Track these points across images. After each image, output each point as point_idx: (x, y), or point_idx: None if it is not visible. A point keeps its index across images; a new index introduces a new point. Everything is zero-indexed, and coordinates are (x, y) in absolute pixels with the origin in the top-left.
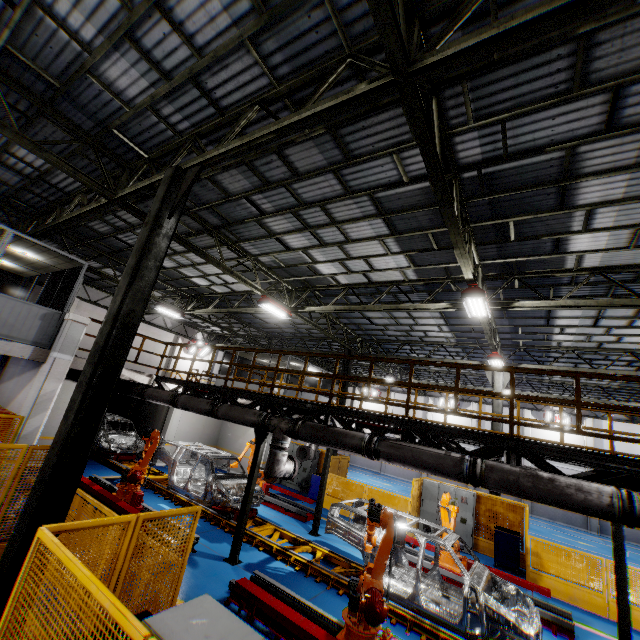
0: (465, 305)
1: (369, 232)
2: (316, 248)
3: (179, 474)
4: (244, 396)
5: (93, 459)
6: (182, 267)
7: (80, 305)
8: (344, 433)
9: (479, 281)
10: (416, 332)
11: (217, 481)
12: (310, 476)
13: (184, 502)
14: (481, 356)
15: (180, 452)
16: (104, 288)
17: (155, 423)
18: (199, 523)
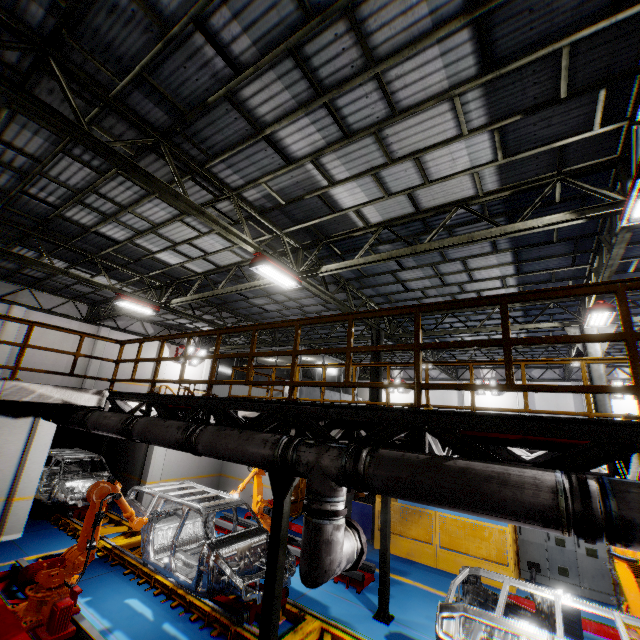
0: (635, 190)
1: (436, 80)
2: (335, 147)
3: (160, 538)
4: (242, 408)
5: (47, 519)
6: (138, 235)
7: (29, 315)
8: (491, 475)
9: (635, 156)
10: (466, 294)
11: (215, 553)
12: (348, 501)
13: (168, 589)
14: (546, 319)
15: (157, 505)
16: (59, 291)
17: (135, 455)
18: (191, 637)
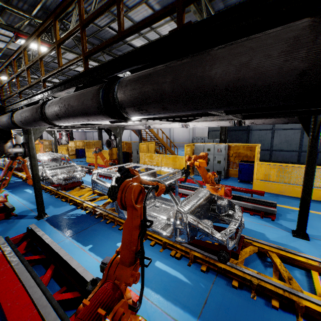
0: None
1: None
2: None
3: None
4: None
5: None
6: None
7: None
8: None
9: None
10: None
11: None
12: None
13: None
14: None
15: None
16: None
17: None
18: None
